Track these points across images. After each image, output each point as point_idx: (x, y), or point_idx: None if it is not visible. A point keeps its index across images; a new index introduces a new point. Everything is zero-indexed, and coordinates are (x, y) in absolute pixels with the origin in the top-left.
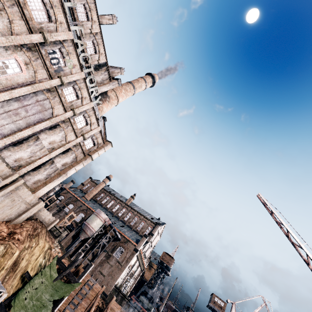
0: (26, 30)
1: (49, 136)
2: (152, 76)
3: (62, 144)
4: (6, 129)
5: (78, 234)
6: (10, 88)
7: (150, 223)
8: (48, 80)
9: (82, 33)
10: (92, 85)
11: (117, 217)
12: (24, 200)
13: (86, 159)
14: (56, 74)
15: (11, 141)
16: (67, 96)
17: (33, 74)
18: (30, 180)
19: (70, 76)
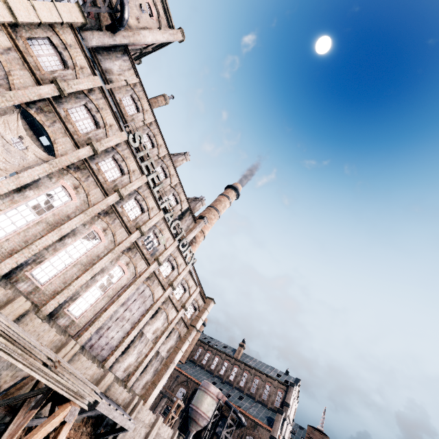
0: (125, 234)
1: (152, 325)
2: (235, 188)
3: (164, 327)
4: (115, 340)
5: (184, 424)
6: (116, 296)
7: (279, 384)
8: (147, 268)
9: (170, 205)
10: (185, 248)
11: (228, 383)
12: (144, 423)
13: (191, 333)
14: (152, 258)
15: (120, 351)
16: (163, 272)
17: (134, 270)
18: (139, 385)
19: (165, 252)
